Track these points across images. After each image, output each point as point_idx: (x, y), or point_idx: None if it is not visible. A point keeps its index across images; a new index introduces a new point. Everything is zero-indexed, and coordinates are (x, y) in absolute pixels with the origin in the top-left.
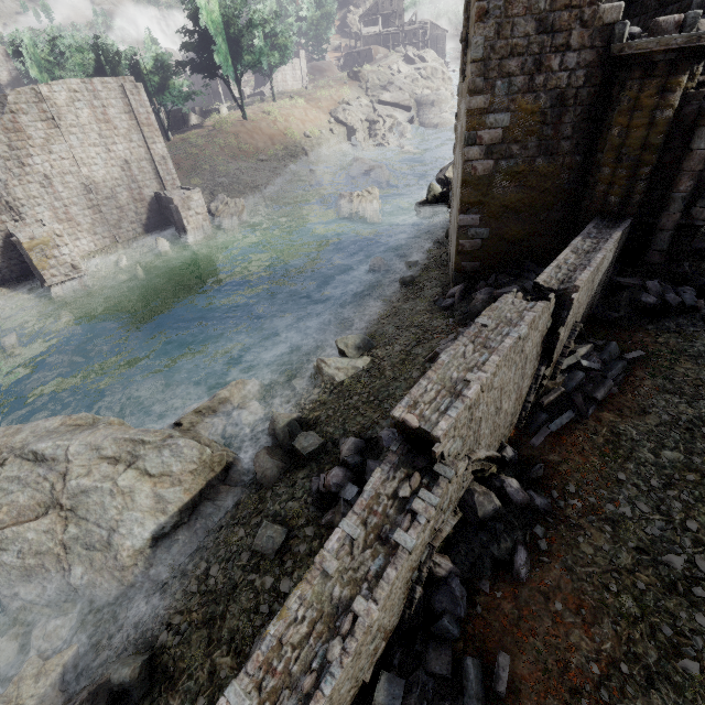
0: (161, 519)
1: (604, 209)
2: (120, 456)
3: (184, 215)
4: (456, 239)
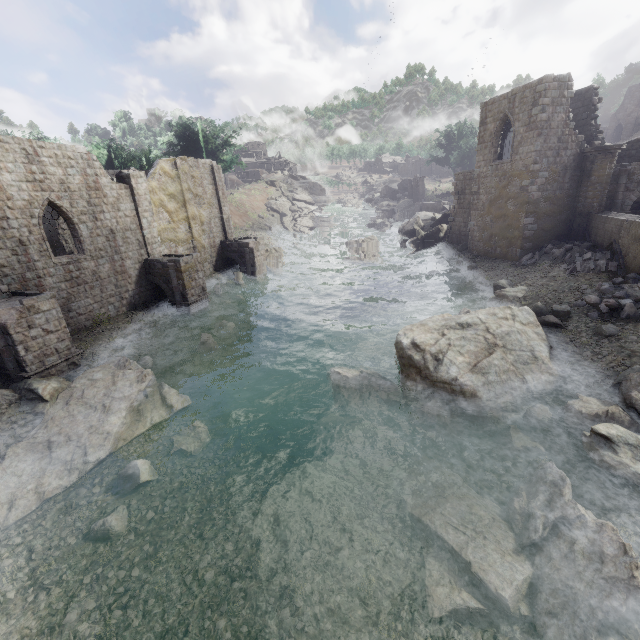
0: (545, 343)
1: (591, 209)
2: (506, 317)
3: (255, 255)
4: (522, 231)
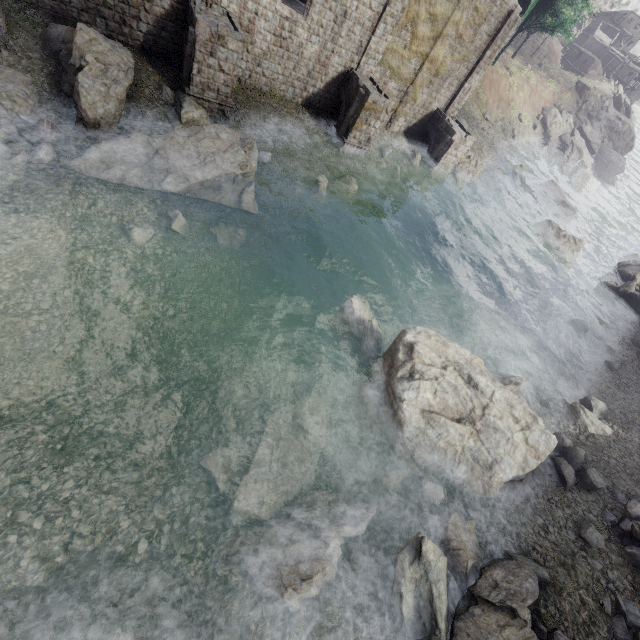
0: (519, 472)
1: None
2: (520, 420)
3: (449, 151)
4: None
